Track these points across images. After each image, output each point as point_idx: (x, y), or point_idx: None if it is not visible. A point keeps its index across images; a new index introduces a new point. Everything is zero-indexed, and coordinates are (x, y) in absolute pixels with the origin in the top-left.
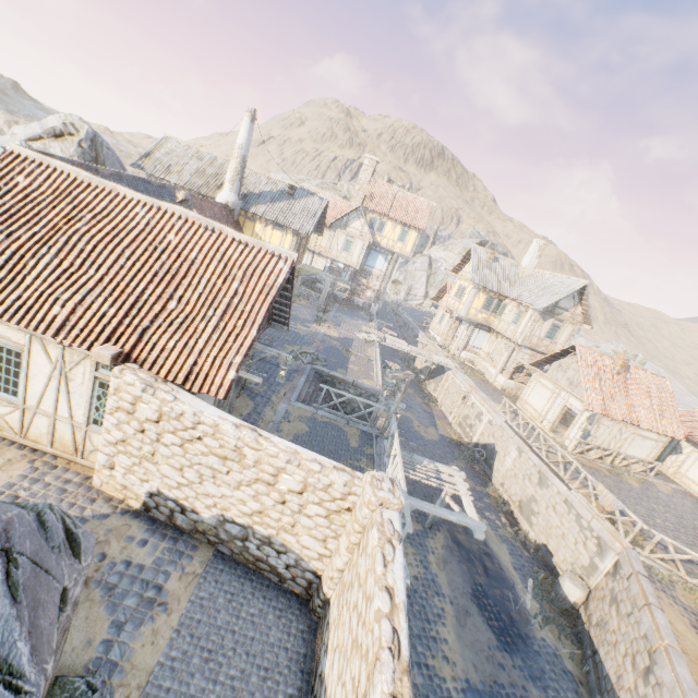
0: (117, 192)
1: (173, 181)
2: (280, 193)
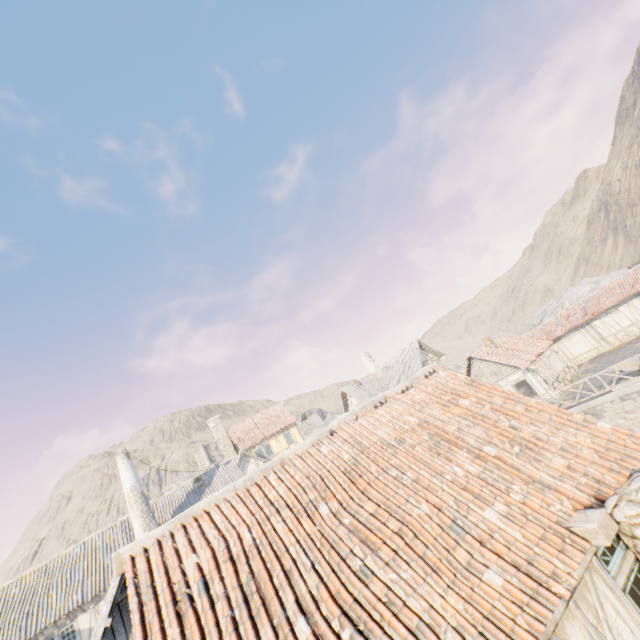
0: (287, 460)
1: (63, 612)
2: (191, 495)
